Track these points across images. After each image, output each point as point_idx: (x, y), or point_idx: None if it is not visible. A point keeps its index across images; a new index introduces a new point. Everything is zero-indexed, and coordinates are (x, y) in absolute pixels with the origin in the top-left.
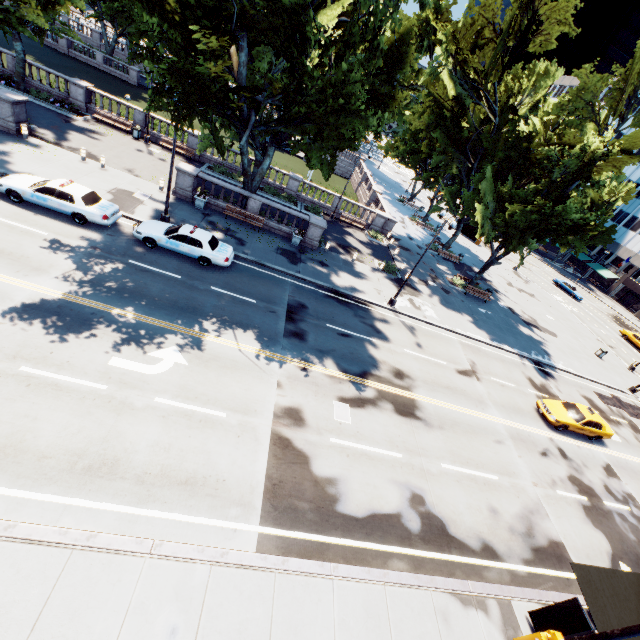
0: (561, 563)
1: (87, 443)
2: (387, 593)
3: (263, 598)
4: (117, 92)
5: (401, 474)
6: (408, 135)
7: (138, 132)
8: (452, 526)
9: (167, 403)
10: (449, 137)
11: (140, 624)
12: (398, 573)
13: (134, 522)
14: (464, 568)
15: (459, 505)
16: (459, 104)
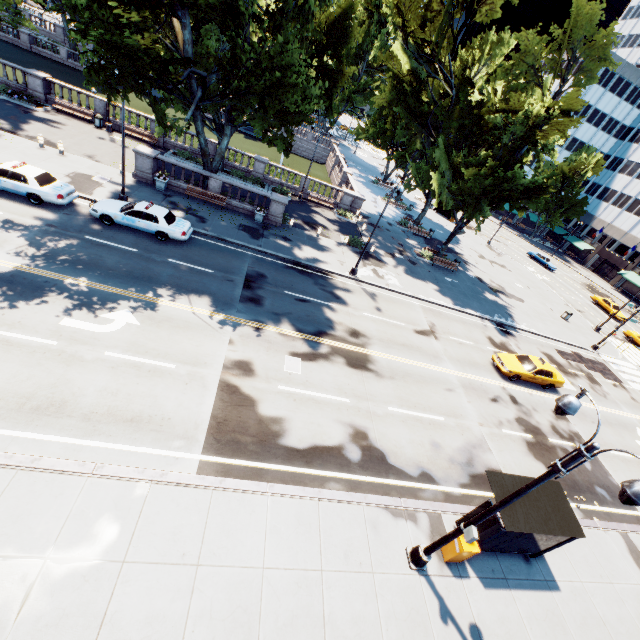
0: None
1: (36, 388)
2: (320, 507)
3: (199, 509)
4: (82, 86)
5: (347, 415)
6: (377, 116)
7: (100, 121)
8: (392, 457)
9: (117, 356)
10: (410, 112)
11: (79, 527)
12: (332, 491)
13: (79, 451)
14: (400, 489)
15: (402, 440)
16: (417, 79)
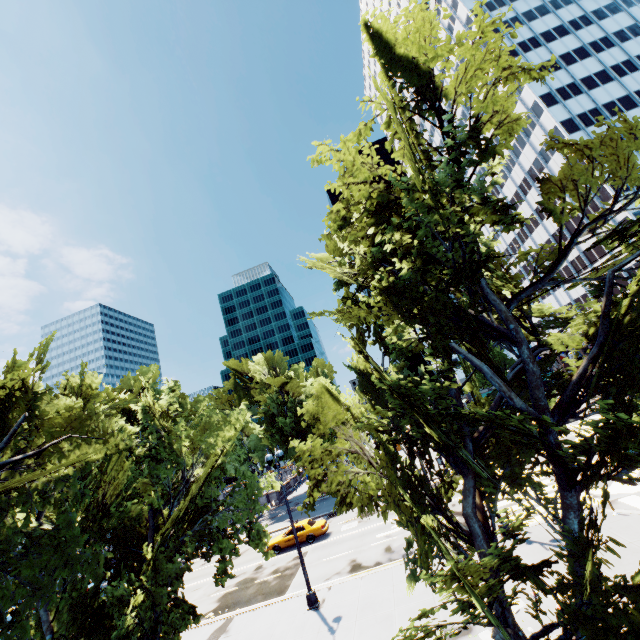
0: None
1: None
2: None
3: None
4: None
5: None
6: None
7: None
8: None
9: None
10: None
11: None
12: None
13: None
14: None
15: None
16: None
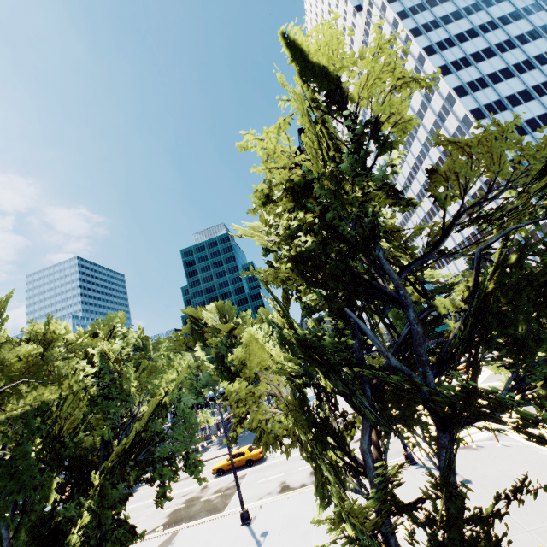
0: None
1: None
2: None
3: None
4: None
5: None
6: None
7: None
8: None
9: None
10: None
11: None
12: None
13: None
14: None
15: None
16: None
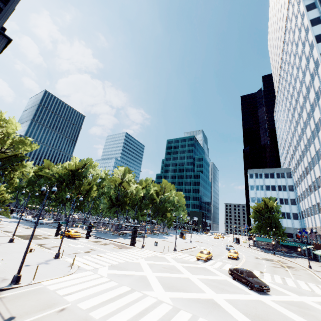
0: (6, 232)
1: None
2: None
3: None
4: None
5: (7, 227)
6: None
7: None
8: (1, 228)
9: None
10: None
11: None
12: None
13: None
14: None
15: (7, 229)
16: None
